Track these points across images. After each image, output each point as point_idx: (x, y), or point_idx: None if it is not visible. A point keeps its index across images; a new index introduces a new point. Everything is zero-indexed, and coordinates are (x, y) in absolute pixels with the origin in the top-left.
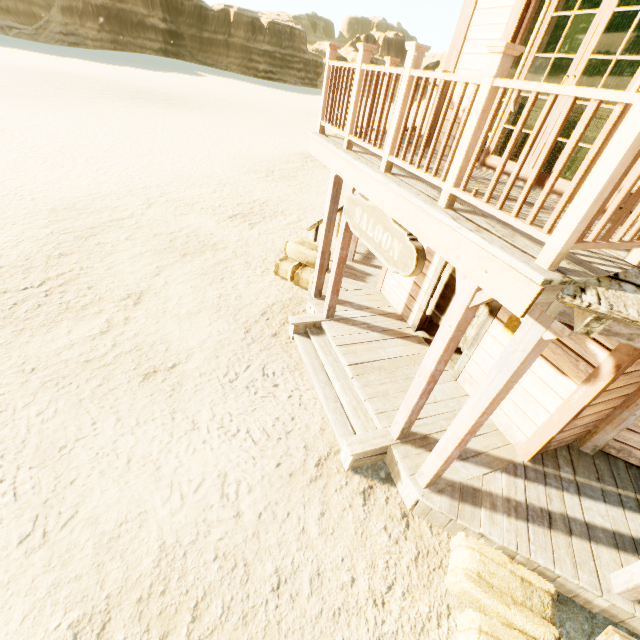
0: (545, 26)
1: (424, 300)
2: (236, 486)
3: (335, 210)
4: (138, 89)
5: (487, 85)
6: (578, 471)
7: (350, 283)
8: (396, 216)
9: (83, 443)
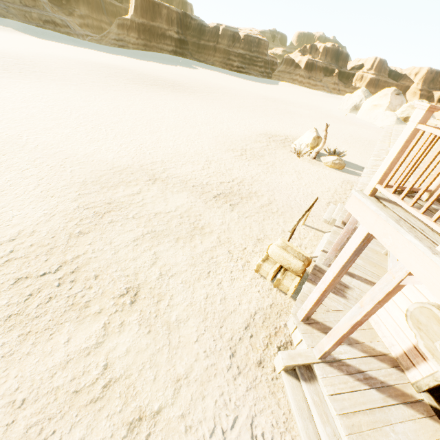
0: None
1: None
2: None
3: (353, 260)
4: (156, 78)
5: None
6: None
7: (331, 299)
8: None
9: None
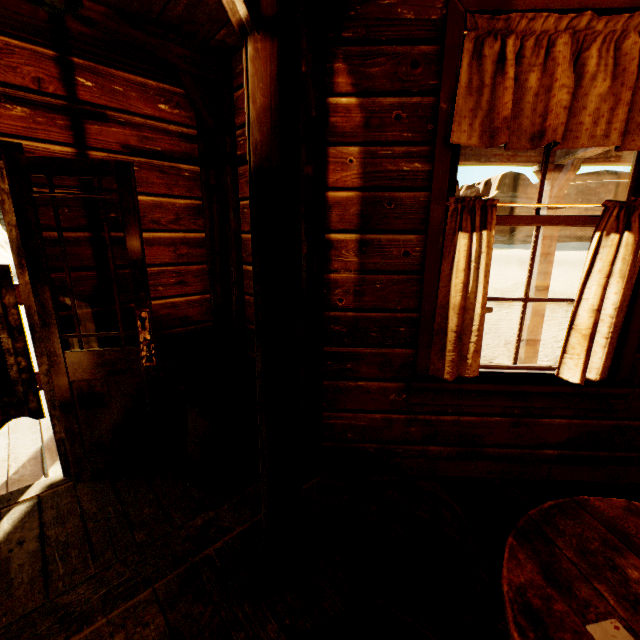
0: None
1: None
2: None
3: None
4: None
5: None
6: None
7: None
8: None
9: None
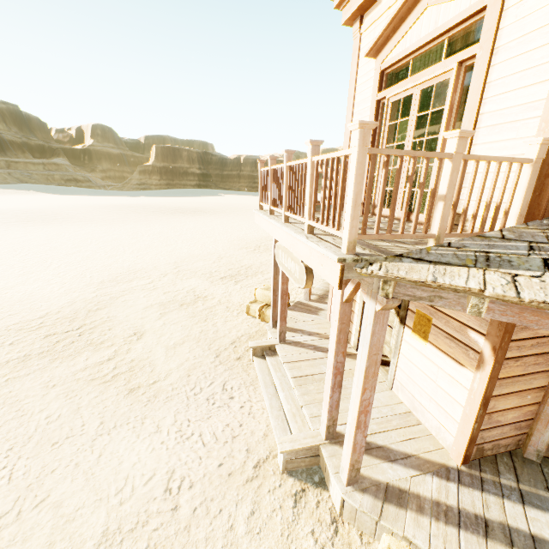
0: (386, 130)
1: (357, 321)
2: (180, 482)
3: None
4: (177, 208)
5: (310, 161)
6: (522, 478)
7: (304, 316)
8: (288, 246)
9: (70, 440)
